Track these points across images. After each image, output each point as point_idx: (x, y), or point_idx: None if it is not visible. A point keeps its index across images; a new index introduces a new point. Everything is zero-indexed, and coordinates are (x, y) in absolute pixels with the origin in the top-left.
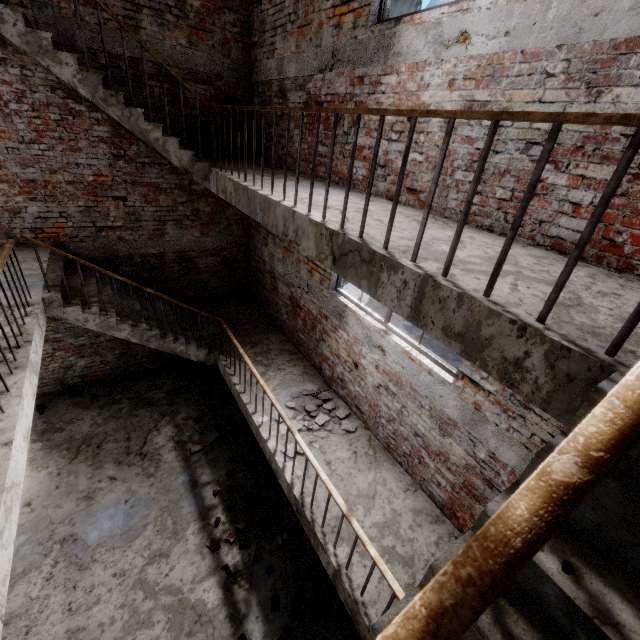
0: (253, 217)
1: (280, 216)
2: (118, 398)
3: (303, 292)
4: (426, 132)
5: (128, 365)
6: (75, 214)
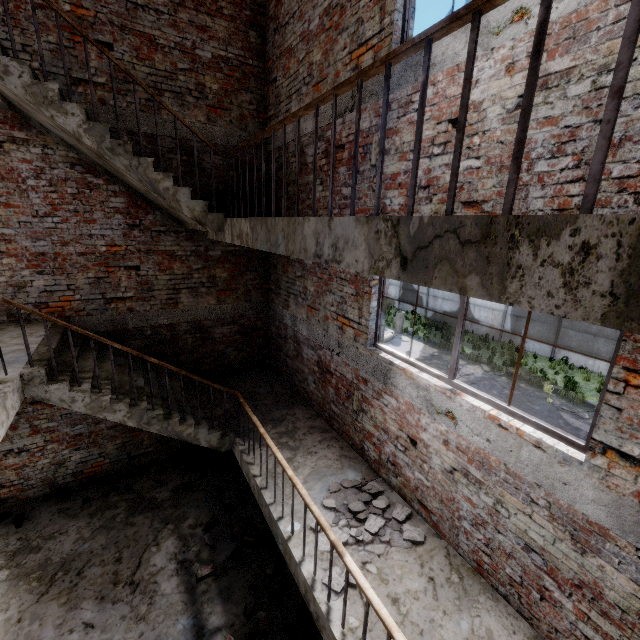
0: (274, 251)
1: (310, 234)
2: (114, 501)
3: (333, 353)
4: (481, 132)
5: (131, 457)
6: (84, 286)
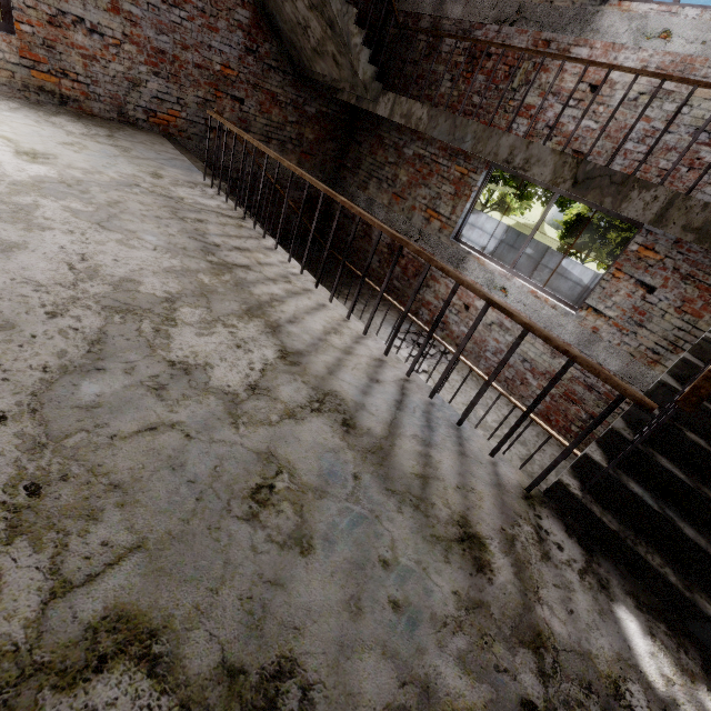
0: (456, 144)
1: (506, 145)
2: None
3: (411, 239)
4: (607, 105)
5: None
6: (191, 104)
